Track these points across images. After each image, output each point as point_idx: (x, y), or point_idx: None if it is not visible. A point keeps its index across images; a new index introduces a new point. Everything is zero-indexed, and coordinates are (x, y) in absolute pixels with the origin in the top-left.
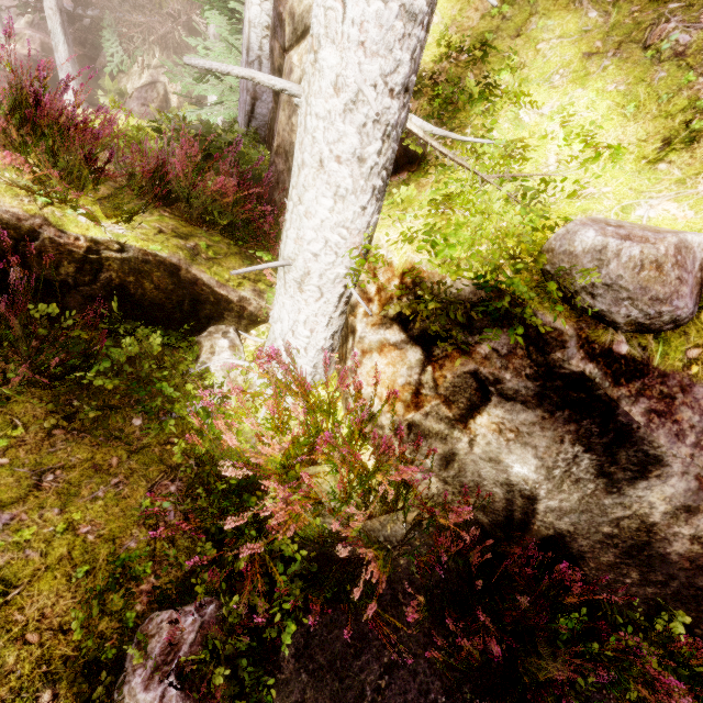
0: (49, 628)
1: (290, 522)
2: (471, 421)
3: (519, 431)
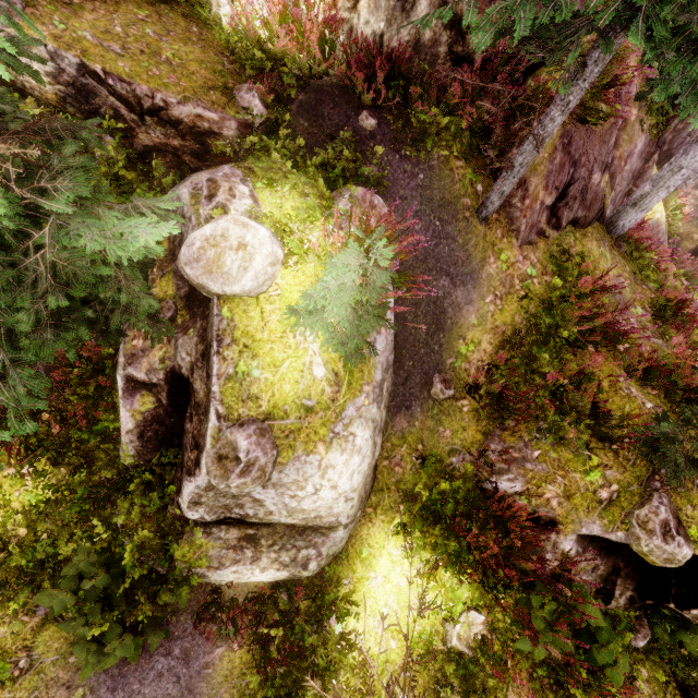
0: (202, 76)
1: (287, 50)
2: (358, 5)
3: (376, 2)
